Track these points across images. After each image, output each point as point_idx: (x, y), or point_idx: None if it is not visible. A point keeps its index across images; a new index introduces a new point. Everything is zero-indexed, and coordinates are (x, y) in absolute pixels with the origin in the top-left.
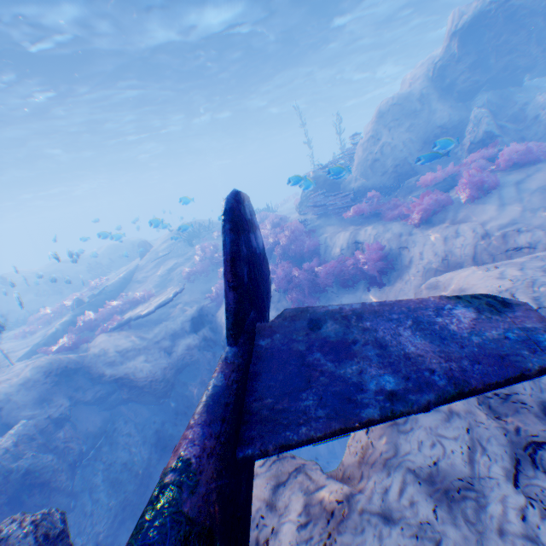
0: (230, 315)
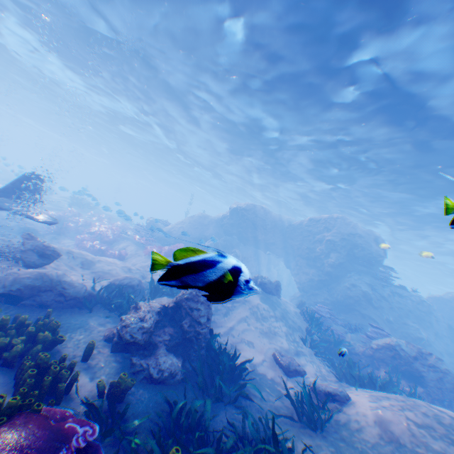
0: (5, 186)
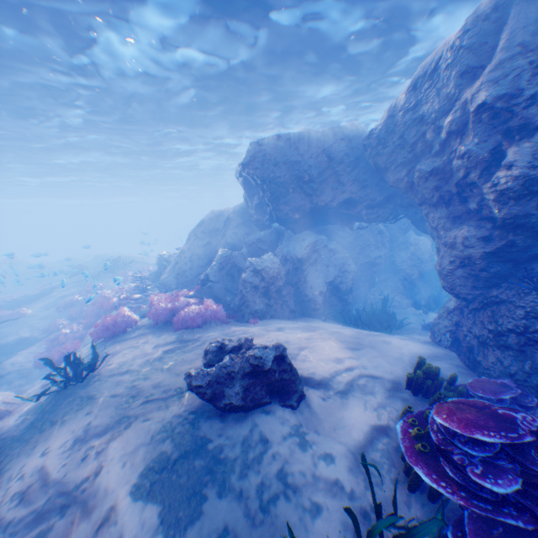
0: None
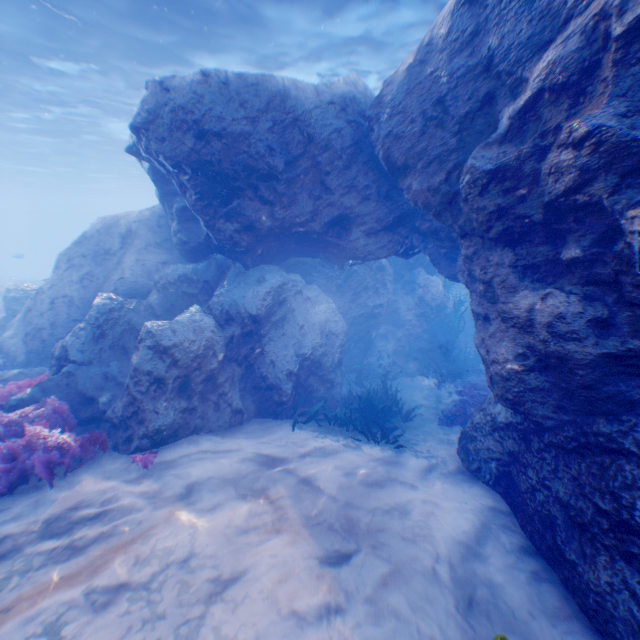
0: None
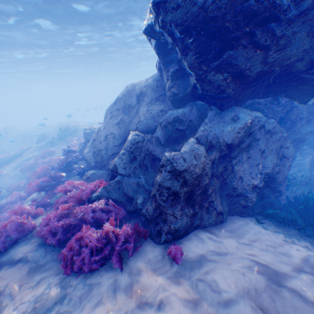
0: None
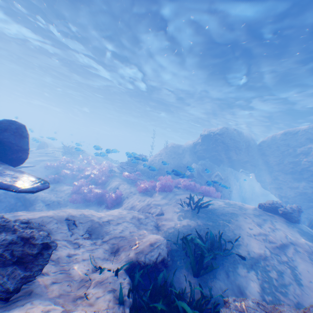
0: None
